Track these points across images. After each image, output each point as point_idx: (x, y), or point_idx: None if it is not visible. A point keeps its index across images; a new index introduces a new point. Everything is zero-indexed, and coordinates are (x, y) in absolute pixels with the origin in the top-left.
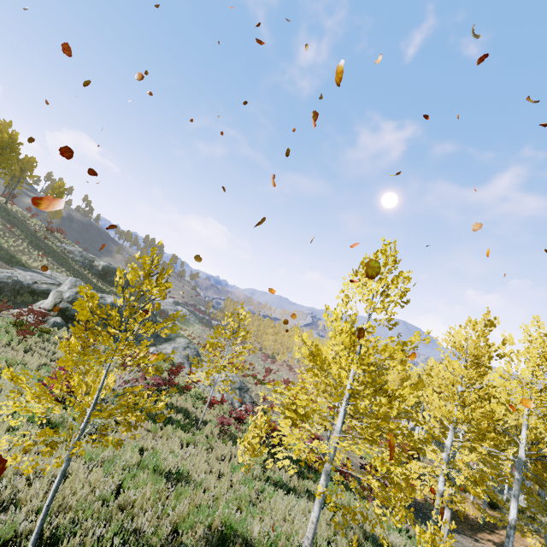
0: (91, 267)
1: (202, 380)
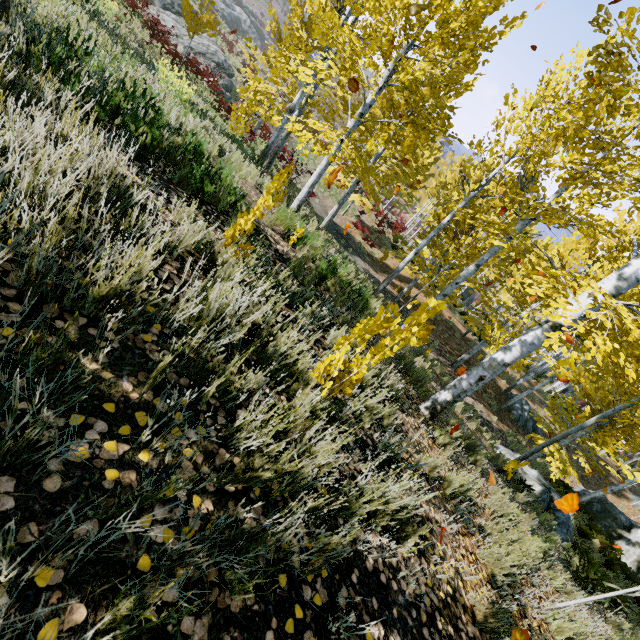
0: None
1: (151, 4)
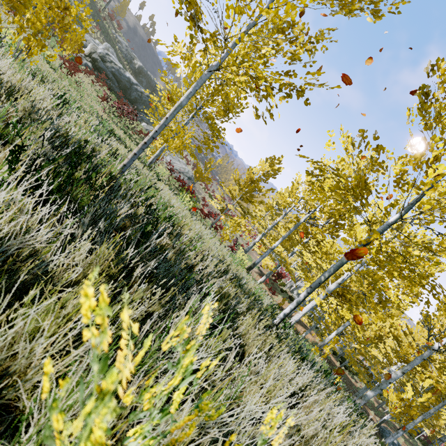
0: (131, 62)
1: None
